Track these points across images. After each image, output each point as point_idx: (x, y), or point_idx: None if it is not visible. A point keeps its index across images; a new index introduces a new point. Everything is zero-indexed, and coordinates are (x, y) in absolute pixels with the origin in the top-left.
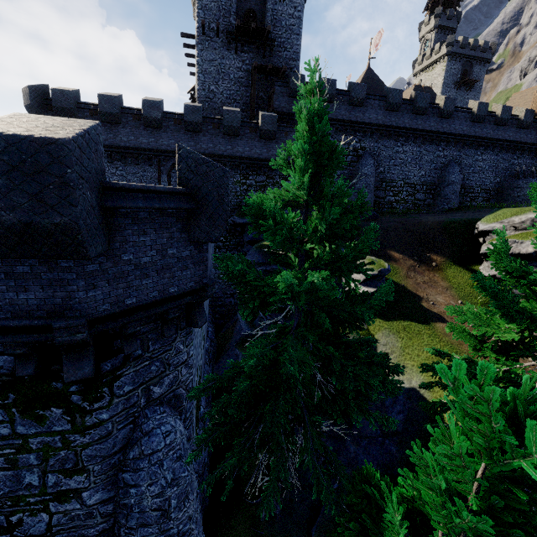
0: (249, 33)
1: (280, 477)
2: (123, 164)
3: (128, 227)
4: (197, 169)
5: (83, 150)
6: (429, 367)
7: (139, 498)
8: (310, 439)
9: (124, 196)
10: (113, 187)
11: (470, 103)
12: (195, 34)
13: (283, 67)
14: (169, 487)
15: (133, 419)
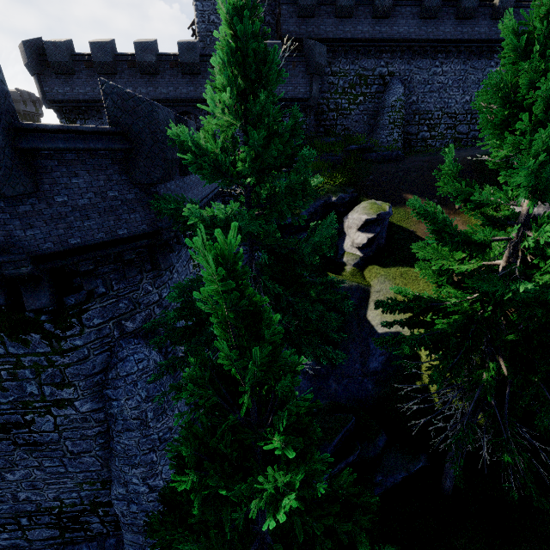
0: None
1: None
2: None
3: (56, 169)
4: (124, 105)
5: None
6: (383, 304)
7: (121, 409)
8: None
9: (42, 137)
10: (26, 128)
11: None
12: None
13: None
14: (145, 403)
15: (109, 348)
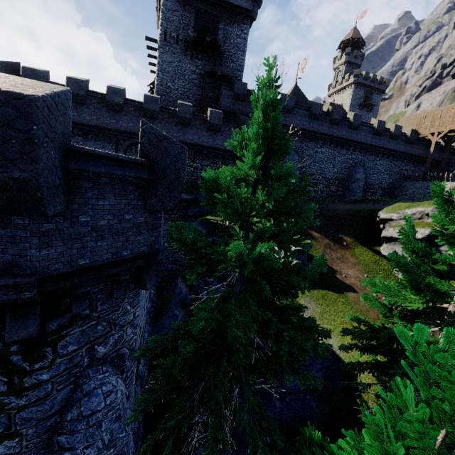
0: (203, 45)
1: (218, 437)
2: (84, 139)
3: (89, 190)
4: (158, 144)
5: (51, 110)
6: (349, 331)
7: None
8: (247, 398)
9: (87, 161)
10: (78, 151)
11: (372, 120)
12: (158, 39)
13: (230, 75)
14: (106, 449)
15: (75, 379)
